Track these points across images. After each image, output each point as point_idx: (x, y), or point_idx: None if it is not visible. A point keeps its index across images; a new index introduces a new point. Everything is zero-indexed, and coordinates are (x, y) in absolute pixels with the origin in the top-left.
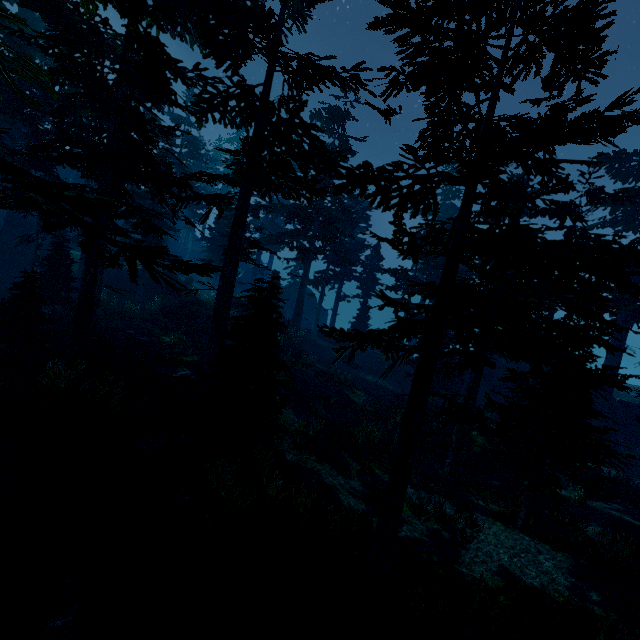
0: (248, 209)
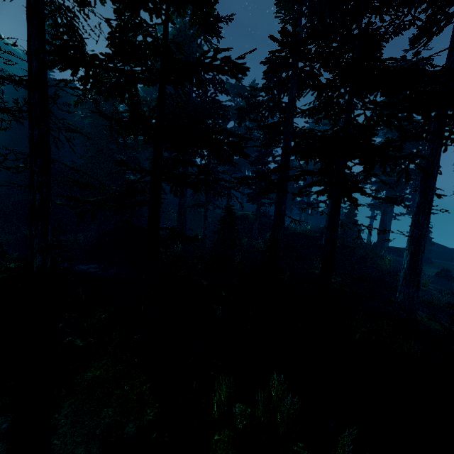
0: (438, 163)
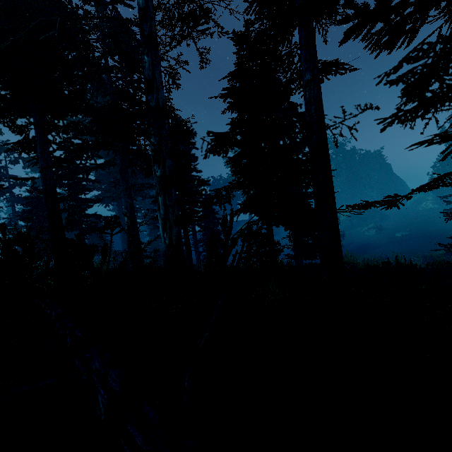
0: None
